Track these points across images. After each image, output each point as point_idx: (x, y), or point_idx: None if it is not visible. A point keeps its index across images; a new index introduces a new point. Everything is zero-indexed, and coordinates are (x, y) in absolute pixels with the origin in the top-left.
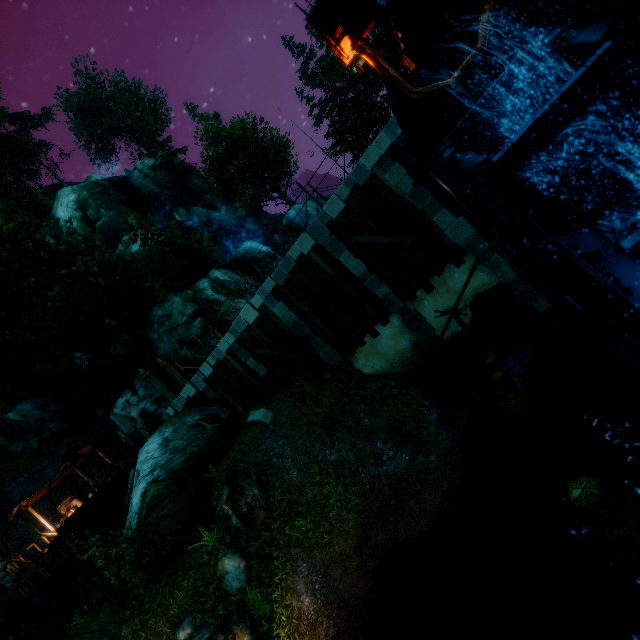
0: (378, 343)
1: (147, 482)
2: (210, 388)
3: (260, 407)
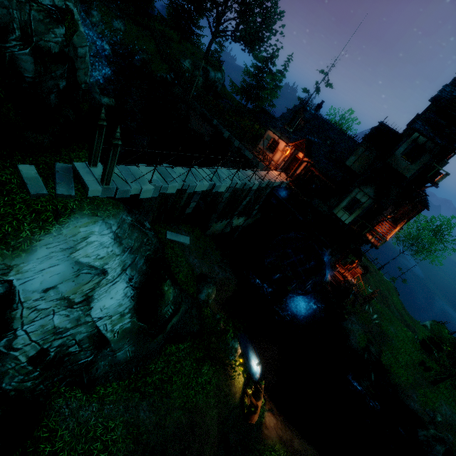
0: (218, 224)
1: (126, 282)
2: (155, 199)
3: (171, 230)
